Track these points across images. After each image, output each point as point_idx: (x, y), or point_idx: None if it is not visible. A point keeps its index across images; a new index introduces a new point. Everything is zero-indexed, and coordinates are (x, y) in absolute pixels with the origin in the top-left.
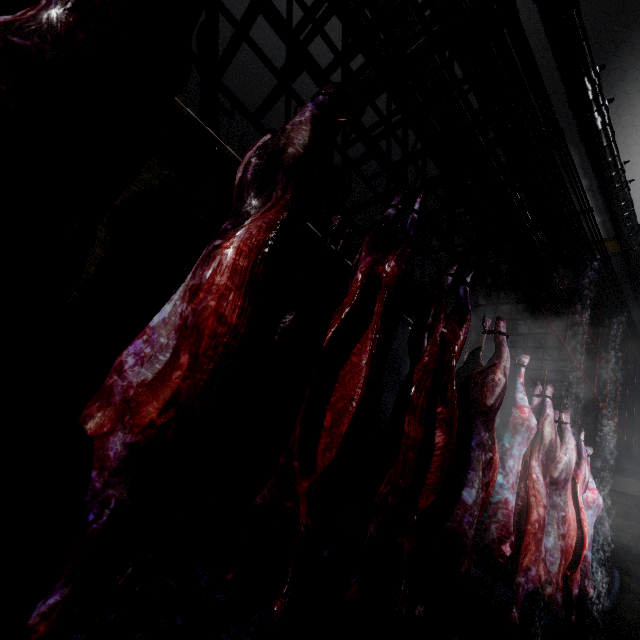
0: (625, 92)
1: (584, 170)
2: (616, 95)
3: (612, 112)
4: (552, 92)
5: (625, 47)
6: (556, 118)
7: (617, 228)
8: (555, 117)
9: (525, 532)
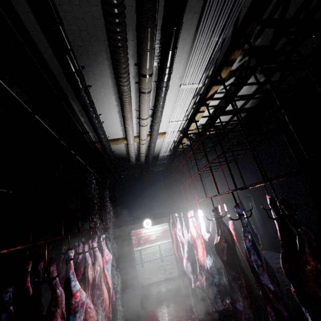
0: (96, 84)
1: (81, 114)
2: (92, 84)
3: (91, 91)
4: (54, 68)
5: (94, 62)
6: (60, 87)
7: (100, 141)
8: (59, 86)
9: None
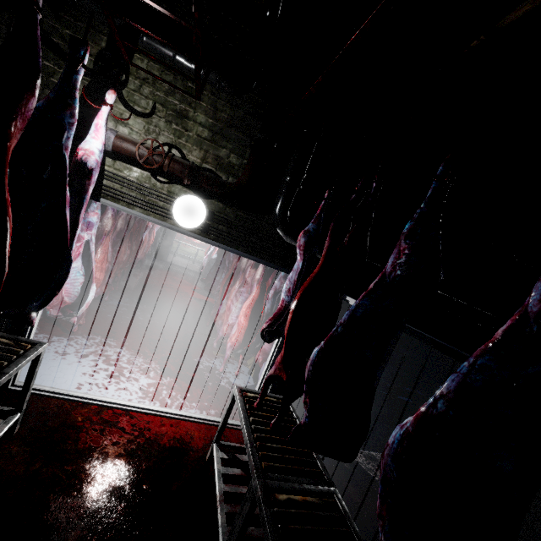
0: None
1: None
2: None
3: None
4: None
5: None
6: None
7: None
8: None
9: (141, 249)
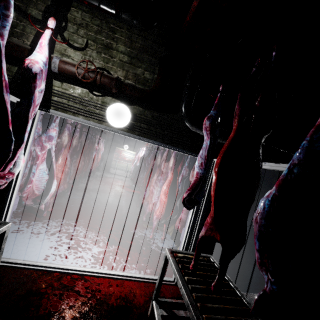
0: None
1: None
2: None
3: None
4: None
5: None
6: None
7: None
8: None
9: (93, 164)
